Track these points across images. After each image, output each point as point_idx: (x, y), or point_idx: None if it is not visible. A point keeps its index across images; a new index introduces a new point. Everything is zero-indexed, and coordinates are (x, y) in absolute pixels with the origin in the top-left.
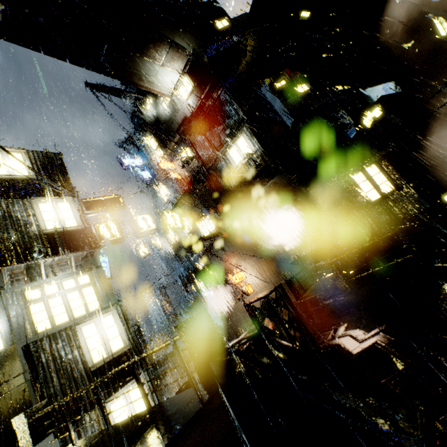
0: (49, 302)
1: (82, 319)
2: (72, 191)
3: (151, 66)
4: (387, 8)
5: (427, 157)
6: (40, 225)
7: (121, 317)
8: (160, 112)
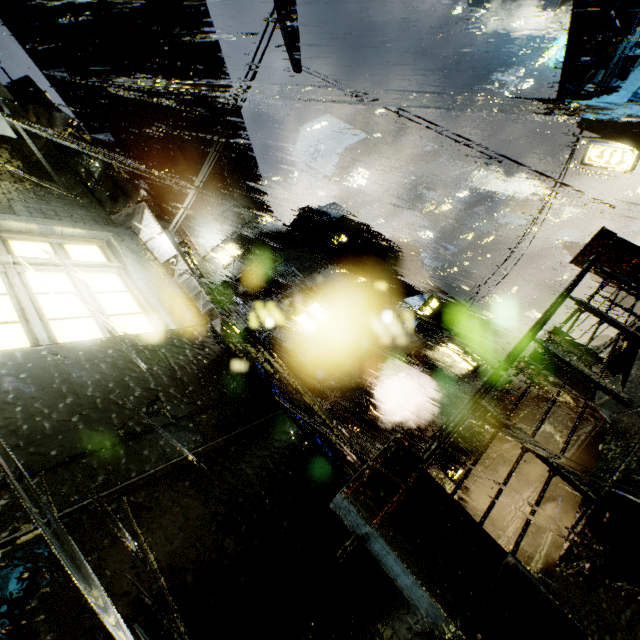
0: None
1: None
2: None
3: (204, 212)
4: (400, 253)
5: None
6: None
7: None
8: None
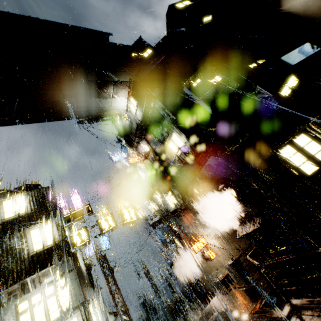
0: (34, 310)
1: None
2: (54, 213)
3: (105, 101)
4: None
5: None
6: (30, 249)
7: (84, 317)
8: (124, 124)
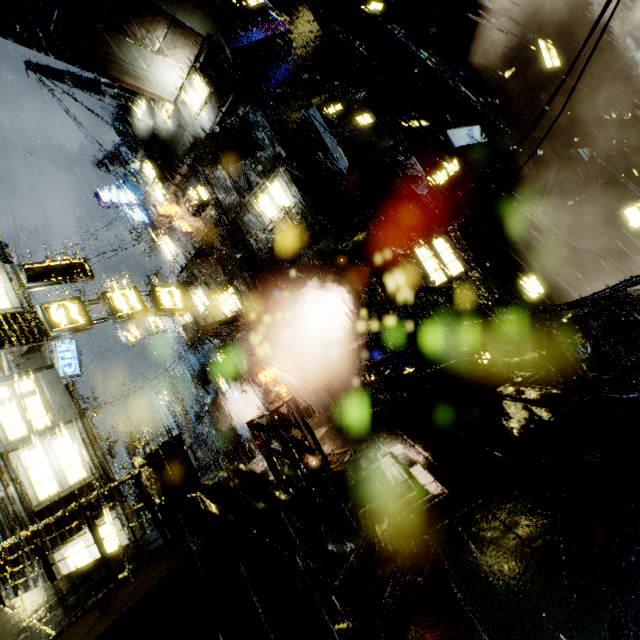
0: None
1: (22, 442)
2: (1, 252)
3: (138, 52)
4: (483, 18)
5: (513, 229)
6: None
7: (84, 437)
8: (158, 125)
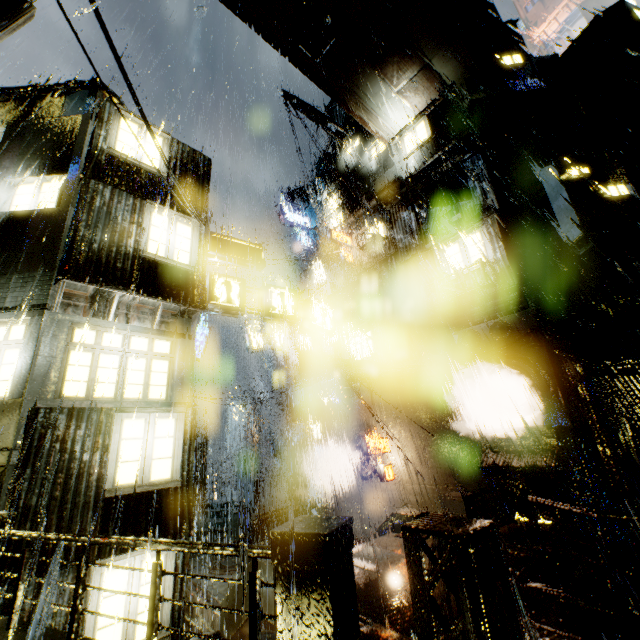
0: (100, 358)
1: (132, 405)
2: (204, 214)
3: (381, 88)
4: None
5: None
6: (141, 242)
7: (187, 429)
8: (363, 161)
